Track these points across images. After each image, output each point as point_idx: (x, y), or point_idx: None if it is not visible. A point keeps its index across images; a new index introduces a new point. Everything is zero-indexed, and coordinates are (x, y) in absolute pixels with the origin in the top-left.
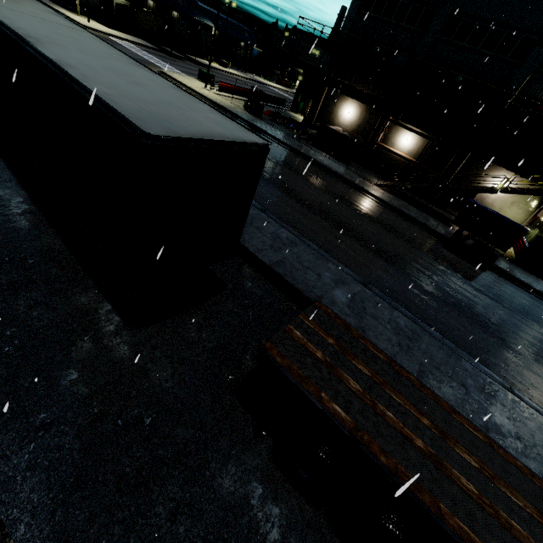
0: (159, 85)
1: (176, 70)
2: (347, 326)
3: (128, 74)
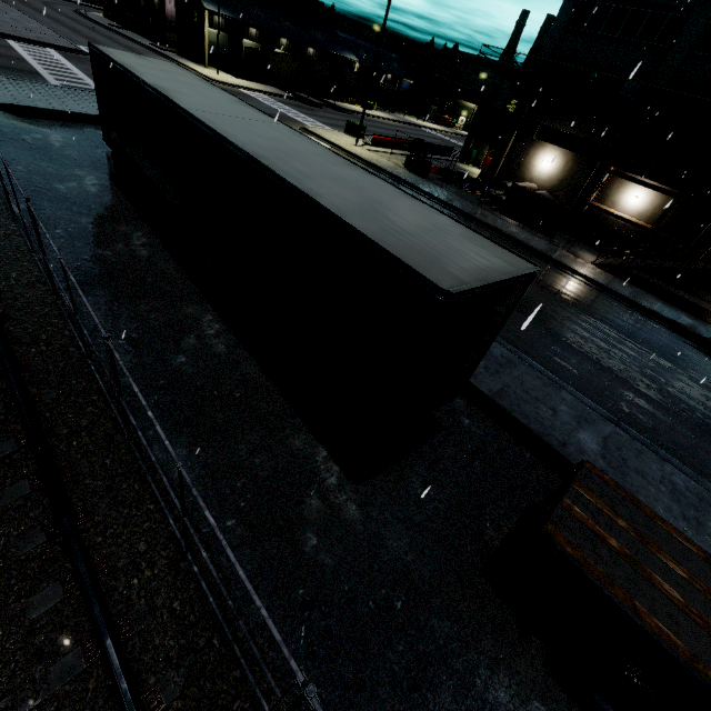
0: (388, 194)
1: (317, 124)
2: (635, 500)
3: (356, 186)
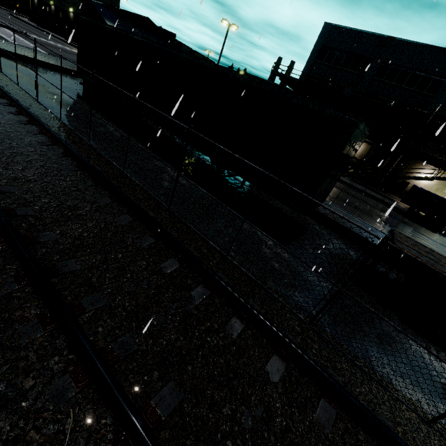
0: None
1: None
2: (420, 243)
3: None
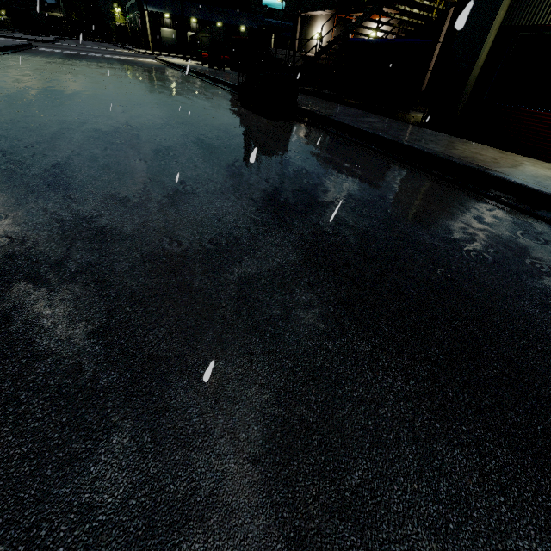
0: None
1: None
2: None
3: None
